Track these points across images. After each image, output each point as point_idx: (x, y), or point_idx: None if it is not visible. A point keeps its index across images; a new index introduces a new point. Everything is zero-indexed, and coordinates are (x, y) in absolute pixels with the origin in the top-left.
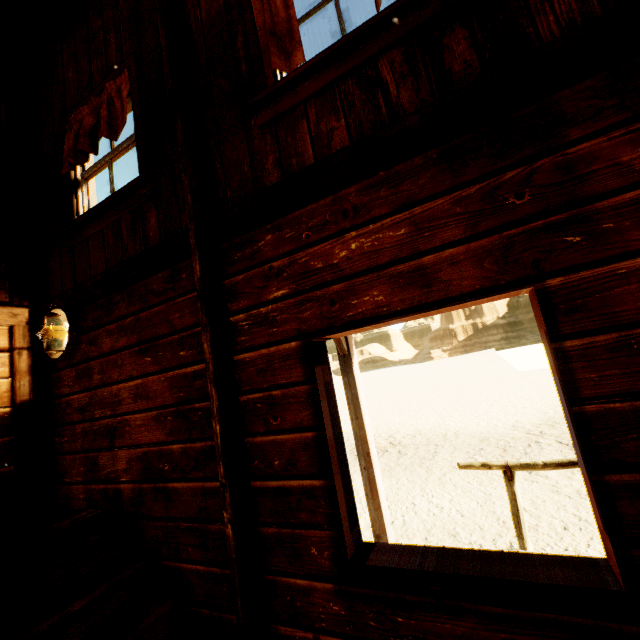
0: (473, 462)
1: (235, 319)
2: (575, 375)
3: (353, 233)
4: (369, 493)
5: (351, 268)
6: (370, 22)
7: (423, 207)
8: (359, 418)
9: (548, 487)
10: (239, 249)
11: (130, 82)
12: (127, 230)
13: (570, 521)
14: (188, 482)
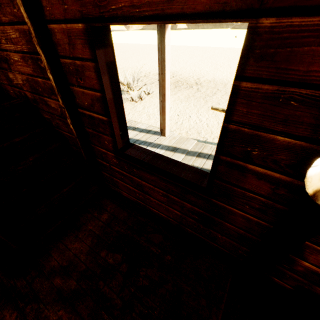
0: (219, 108)
1: None
2: (235, 106)
3: None
4: (161, 113)
5: None
6: None
7: None
8: (163, 74)
9: None
10: None
11: None
12: None
13: None
14: (52, 100)
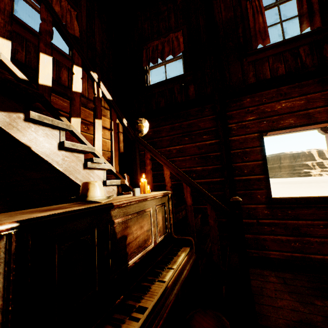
0: None
1: (230, 126)
2: None
3: (283, 101)
4: None
5: (281, 112)
6: (299, 36)
7: (310, 95)
8: None
9: None
10: (234, 102)
11: (183, 35)
12: (177, 91)
13: None
14: (204, 179)
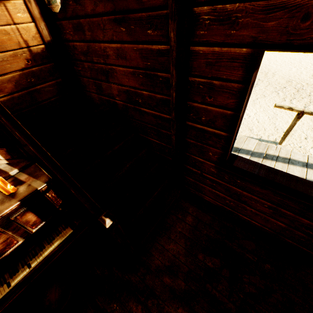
0: (284, 105)
1: (198, 10)
2: None
3: None
4: None
5: None
6: None
7: None
8: None
9: (310, 117)
10: None
11: None
12: None
13: (310, 136)
14: (152, 111)
